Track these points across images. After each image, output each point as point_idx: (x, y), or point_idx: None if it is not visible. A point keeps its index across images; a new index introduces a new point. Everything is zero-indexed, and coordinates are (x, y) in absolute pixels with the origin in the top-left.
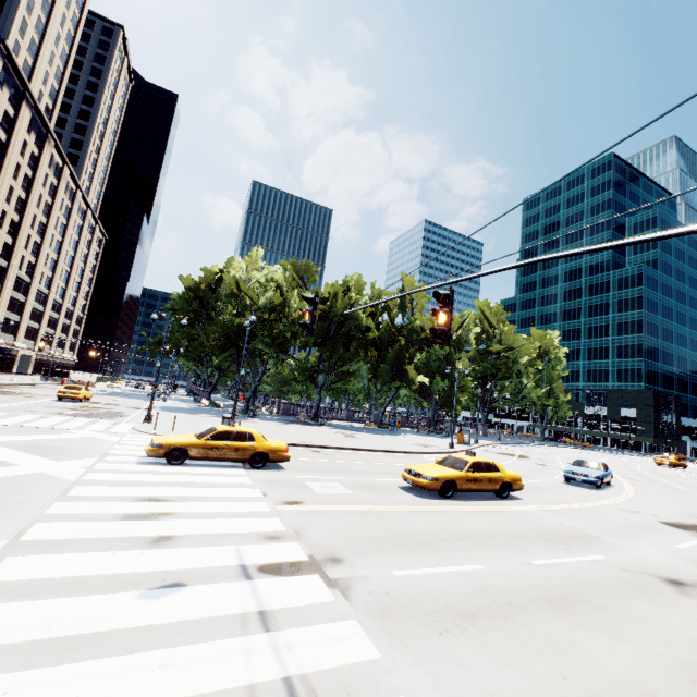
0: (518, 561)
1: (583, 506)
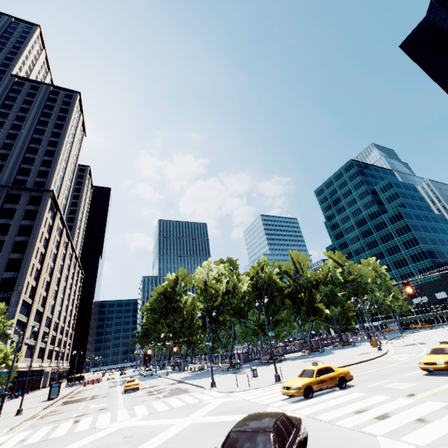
0: None
1: None
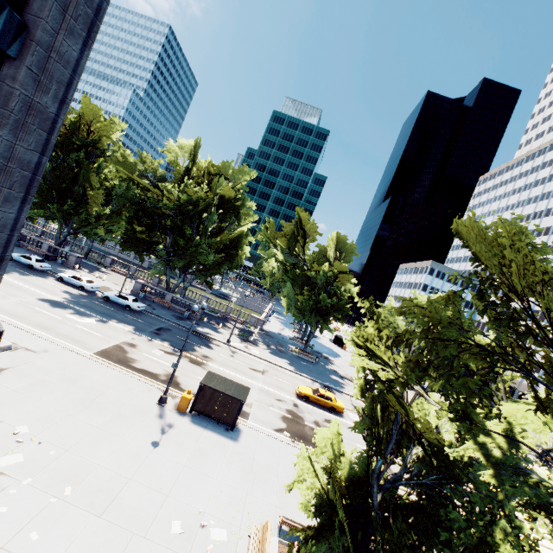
0: None
1: None
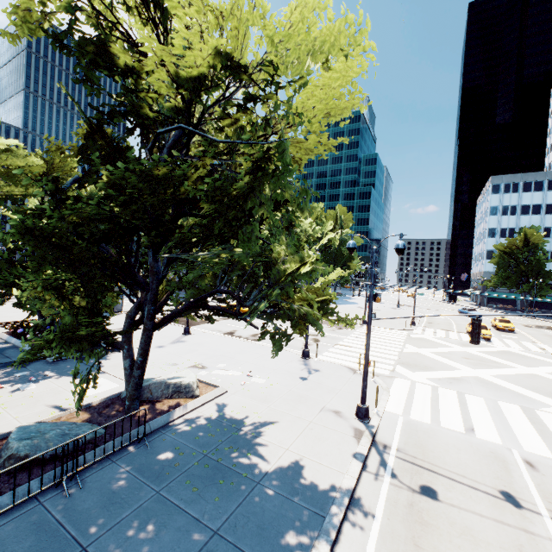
0: None
1: None
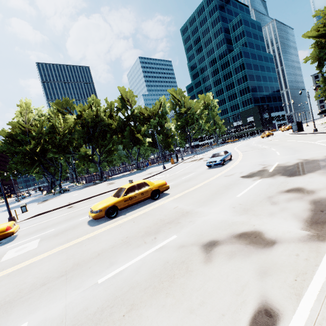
0: (85, 287)
1: (203, 184)
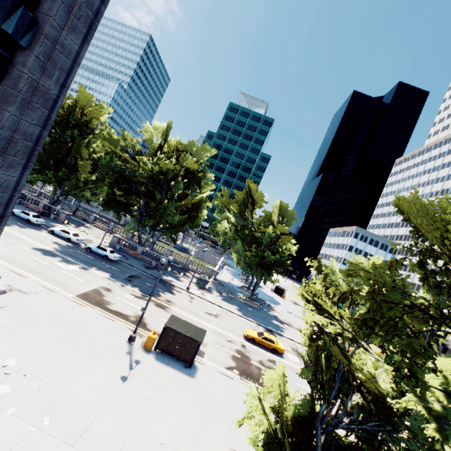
0: None
1: None
